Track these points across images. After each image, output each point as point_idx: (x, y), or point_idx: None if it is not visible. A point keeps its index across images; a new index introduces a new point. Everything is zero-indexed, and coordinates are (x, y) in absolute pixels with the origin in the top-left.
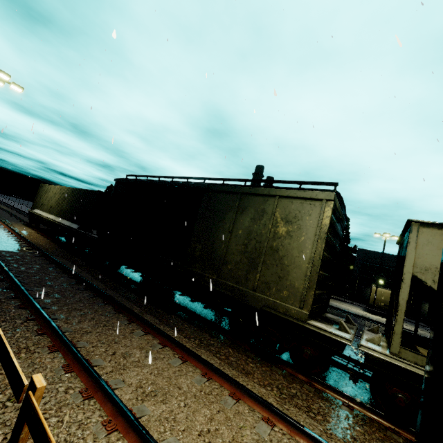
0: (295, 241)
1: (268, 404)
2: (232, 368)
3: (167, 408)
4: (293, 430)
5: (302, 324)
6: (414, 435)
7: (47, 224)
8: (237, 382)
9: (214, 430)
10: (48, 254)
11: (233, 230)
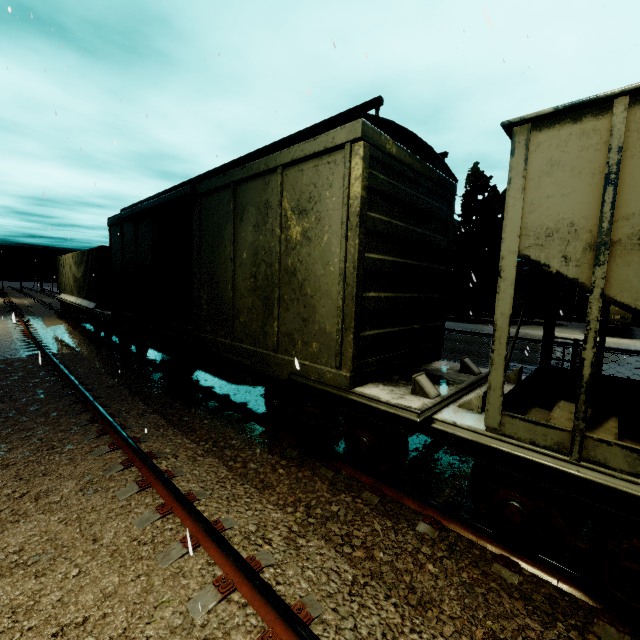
0: (315, 246)
1: (230, 553)
2: (243, 482)
3: (36, 585)
4: (260, 598)
5: (344, 396)
6: (547, 568)
7: (73, 311)
8: (200, 516)
9: (97, 619)
10: (47, 353)
11: (236, 256)
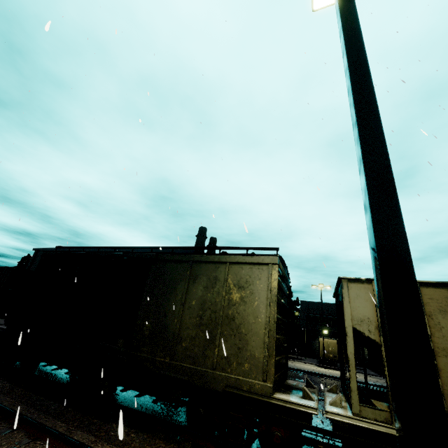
0: (249, 306)
1: None
2: None
3: None
4: None
5: (268, 401)
6: None
7: None
8: None
9: None
10: None
11: (186, 302)
